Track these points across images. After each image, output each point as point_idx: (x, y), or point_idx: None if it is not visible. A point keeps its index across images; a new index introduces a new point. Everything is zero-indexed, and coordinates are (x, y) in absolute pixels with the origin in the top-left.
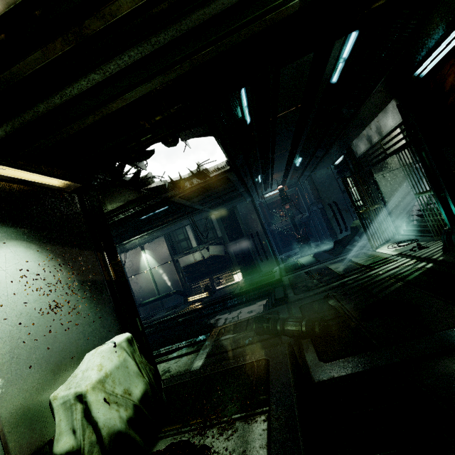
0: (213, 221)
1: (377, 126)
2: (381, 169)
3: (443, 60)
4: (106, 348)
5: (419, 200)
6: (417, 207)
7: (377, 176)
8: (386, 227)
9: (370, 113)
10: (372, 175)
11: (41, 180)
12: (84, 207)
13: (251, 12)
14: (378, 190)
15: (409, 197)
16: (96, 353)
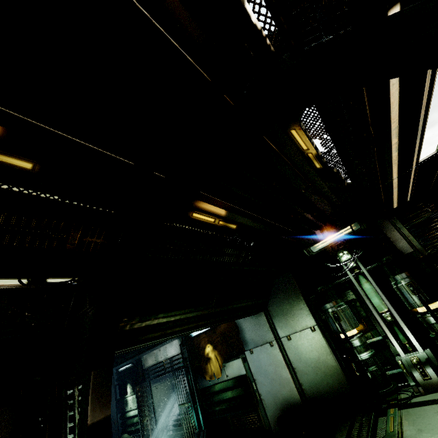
0: None
1: (164, 350)
2: (156, 381)
3: (201, 334)
4: None
5: (173, 410)
6: (173, 418)
7: (153, 387)
8: (154, 437)
9: (166, 343)
10: (150, 386)
11: None
12: None
13: (191, 332)
14: (152, 400)
15: (168, 408)
16: None
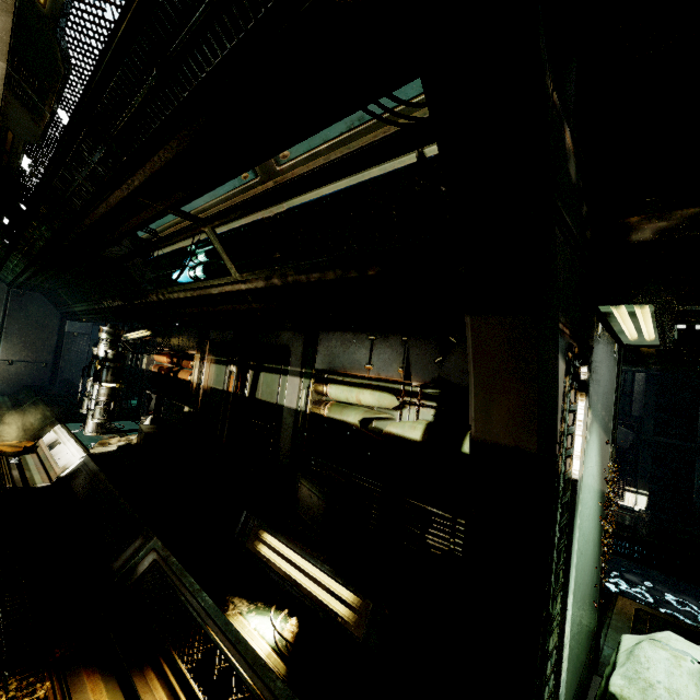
0: (636, 383)
1: None
2: None
3: None
4: (692, 669)
5: None
6: None
7: None
8: None
9: None
10: None
11: (633, 332)
12: (617, 368)
13: None
14: None
15: None
16: (682, 670)
